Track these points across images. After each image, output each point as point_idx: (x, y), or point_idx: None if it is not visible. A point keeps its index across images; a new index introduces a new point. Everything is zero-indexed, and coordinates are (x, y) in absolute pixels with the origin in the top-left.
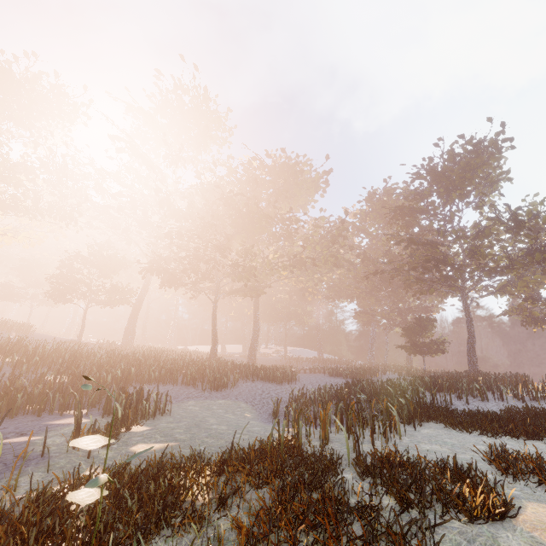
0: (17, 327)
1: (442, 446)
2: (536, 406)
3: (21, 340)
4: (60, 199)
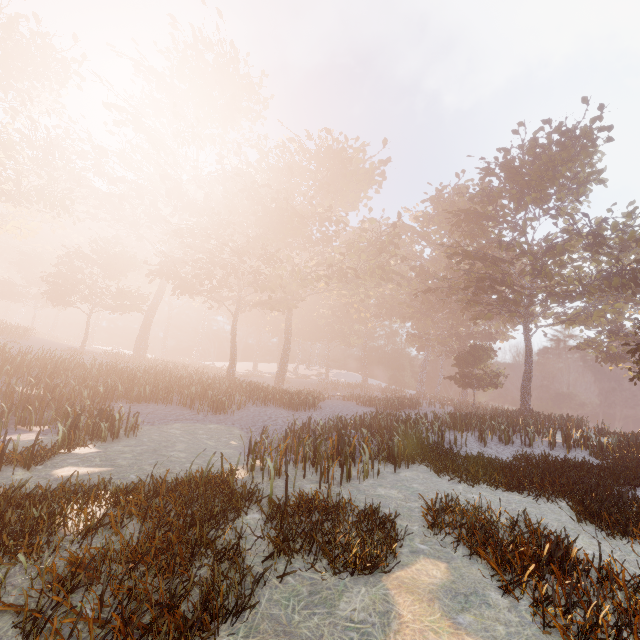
0: (8, 330)
1: (400, 492)
2: (549, 455)
3: (1, 346)
4: (48, 182)
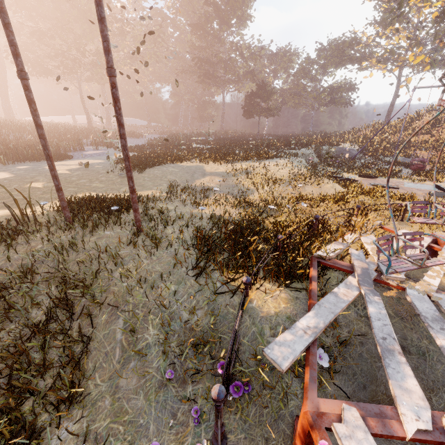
0: None
1: None
2: (219, 137)
3: None
4: None
